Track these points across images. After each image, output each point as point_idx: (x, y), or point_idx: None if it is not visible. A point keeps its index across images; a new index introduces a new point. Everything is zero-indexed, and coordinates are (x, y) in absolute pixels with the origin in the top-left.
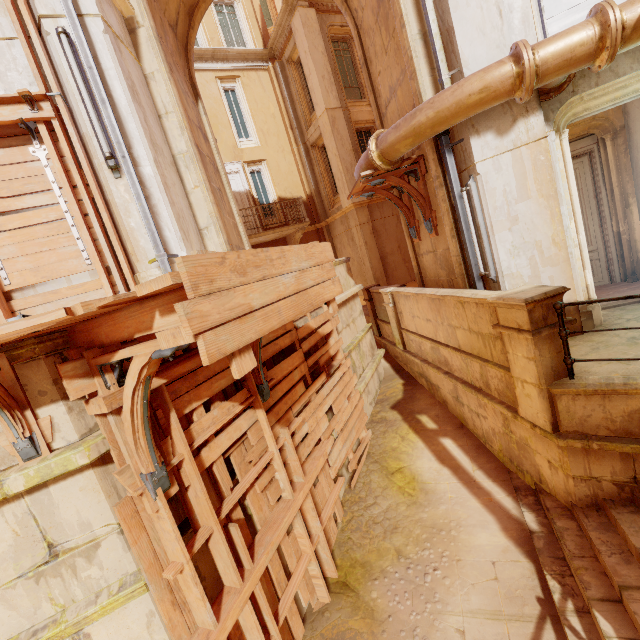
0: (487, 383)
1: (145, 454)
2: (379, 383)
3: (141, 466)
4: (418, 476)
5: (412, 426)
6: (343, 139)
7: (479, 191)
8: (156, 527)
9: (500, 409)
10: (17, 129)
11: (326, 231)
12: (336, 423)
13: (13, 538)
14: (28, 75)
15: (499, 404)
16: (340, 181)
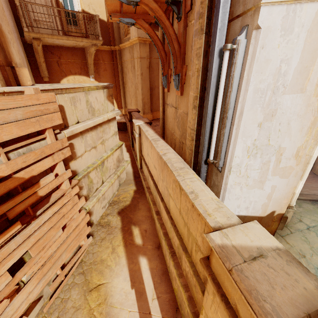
0: (180, 258)
1: None
2: (118, 186)
3: None
4: (109, 297)
5: (125, 238)
6: None
7: (247, 57)
8: None
9: (183, 294)
10: None
11: (118, 54)
12: (30, 267)
13: None
14: None
15: (183, 289)
16: None
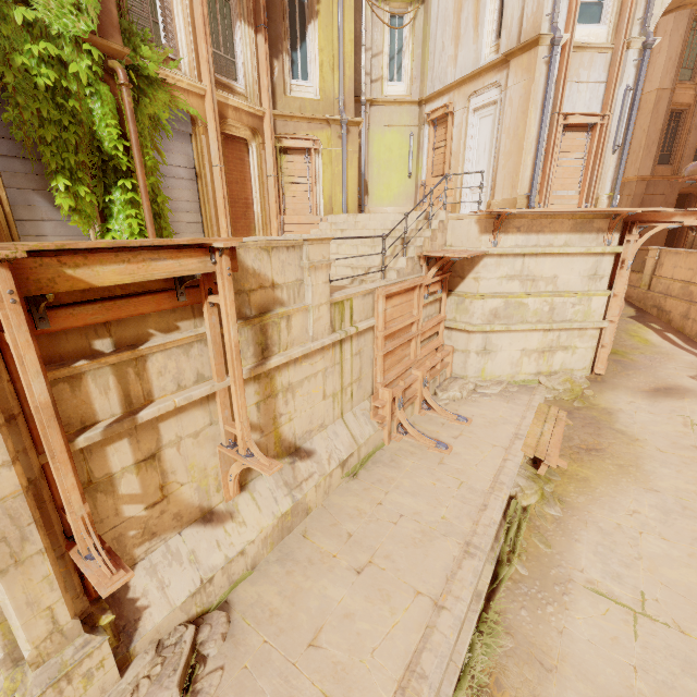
0: None
1: (633, 256)
2: None
3: (630, 259)
4: (649, 340)
5: (645, 325)
6: (658, 118)
7: None
8: (617, 280)
9: None
10: (585, 124)
11: None
12: None
13: (591, 265)
14: (598, 100)
15: None
16: (635, 154)
